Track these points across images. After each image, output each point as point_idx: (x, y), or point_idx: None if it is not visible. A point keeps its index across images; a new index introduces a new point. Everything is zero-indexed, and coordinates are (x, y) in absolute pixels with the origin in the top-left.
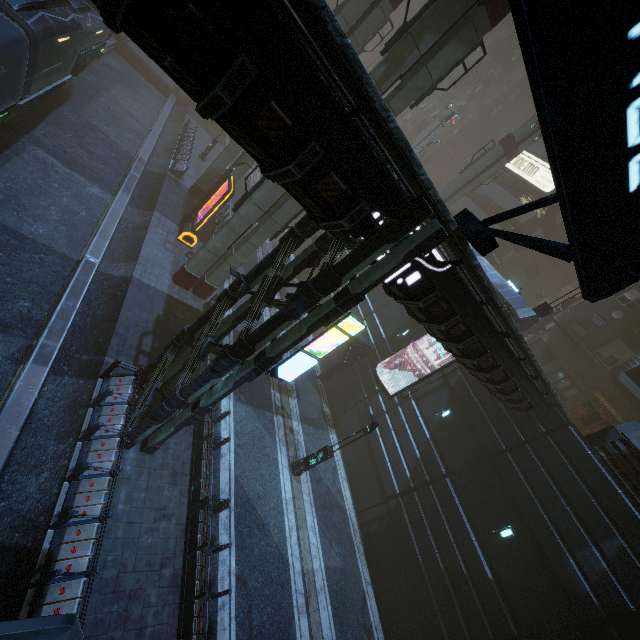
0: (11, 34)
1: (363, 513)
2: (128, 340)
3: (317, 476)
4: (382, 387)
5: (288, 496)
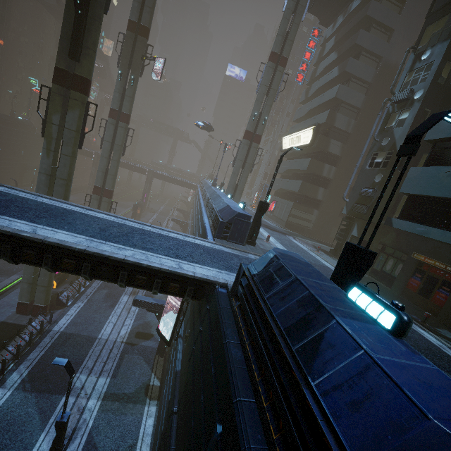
0: None
1: None
2: None
3: None
4: (161, 336)
5: None
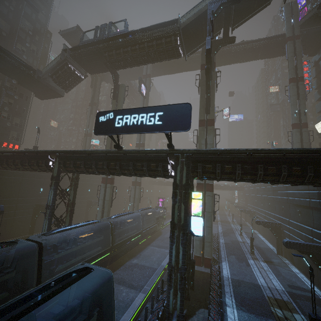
0: (138, 215)
1: None
2: None
3: None
4: None
5: None
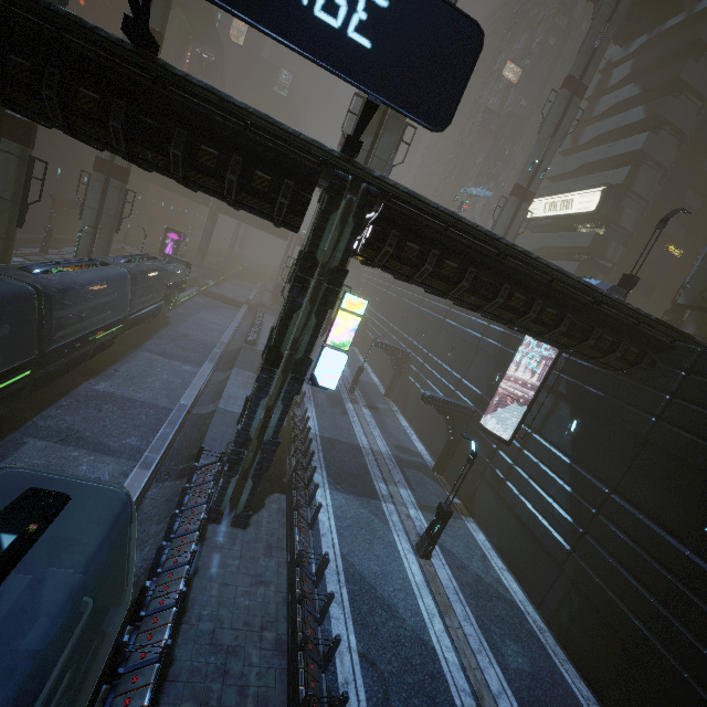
0: (120, 275)
1: (543, 603)
2: (216, 447)
3: (457, 563)
4: (494, 436)
5: (418, 579)
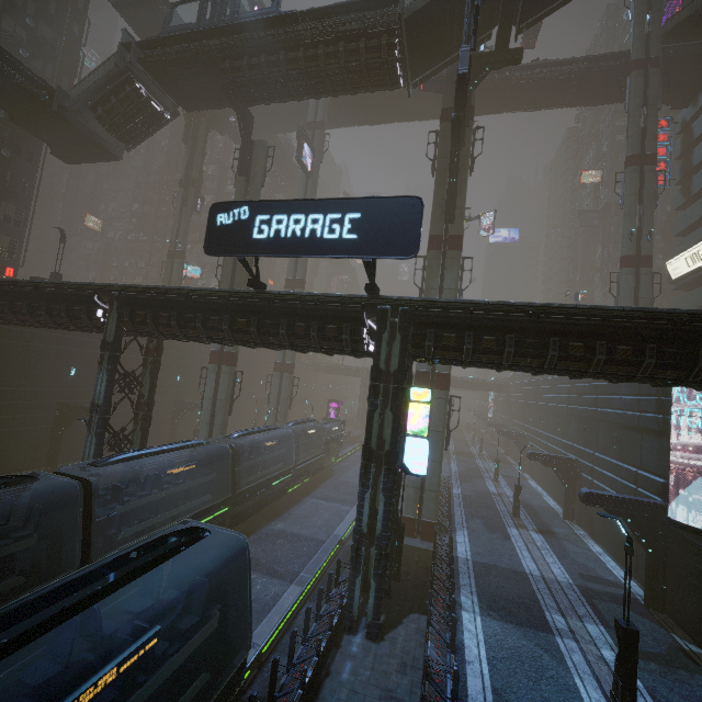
0: (287, 435)
1: None
2: None
3: None
4: (692, 530)
5: None
